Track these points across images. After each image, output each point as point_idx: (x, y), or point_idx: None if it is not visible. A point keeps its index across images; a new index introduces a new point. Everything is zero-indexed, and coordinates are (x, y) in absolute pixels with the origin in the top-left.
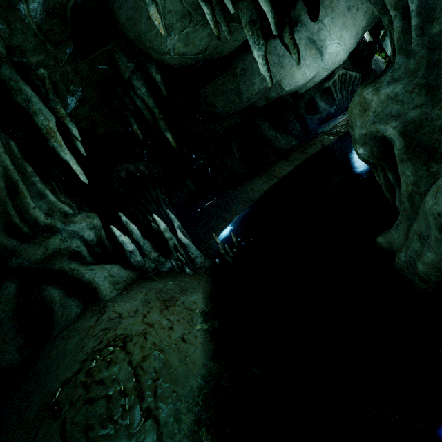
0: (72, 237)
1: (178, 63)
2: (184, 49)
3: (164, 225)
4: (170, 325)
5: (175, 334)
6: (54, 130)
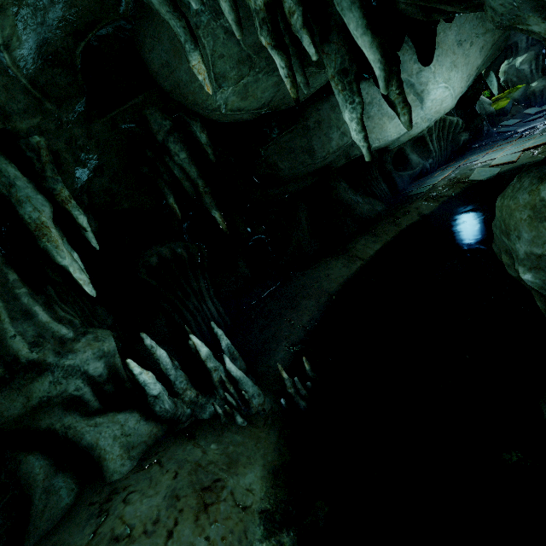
0: (69, 376)
1: (231, 119)
2: (240, 103)
3: (205, 350)
4: None
5: None
6: (47, 225)
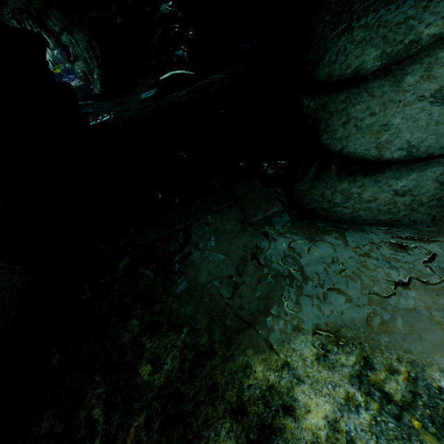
0: None
1: None
2: None
3: None
4: None
5: None
6: None
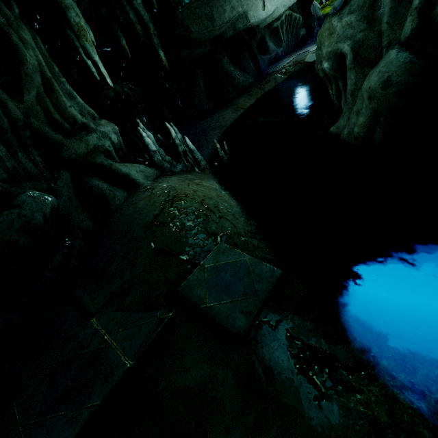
0: (104, 137)
1: None
2: None
3: (174, 133)
4: (207, 190)
5: (212, 193)
6: (85, 29)
